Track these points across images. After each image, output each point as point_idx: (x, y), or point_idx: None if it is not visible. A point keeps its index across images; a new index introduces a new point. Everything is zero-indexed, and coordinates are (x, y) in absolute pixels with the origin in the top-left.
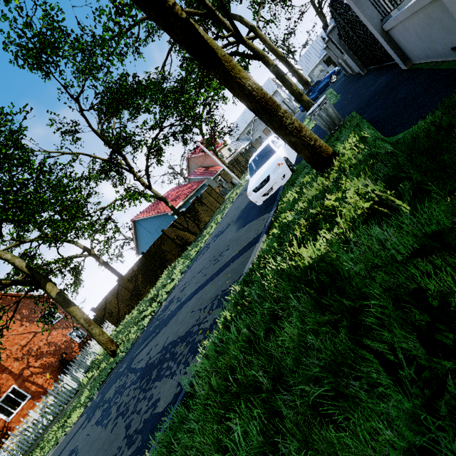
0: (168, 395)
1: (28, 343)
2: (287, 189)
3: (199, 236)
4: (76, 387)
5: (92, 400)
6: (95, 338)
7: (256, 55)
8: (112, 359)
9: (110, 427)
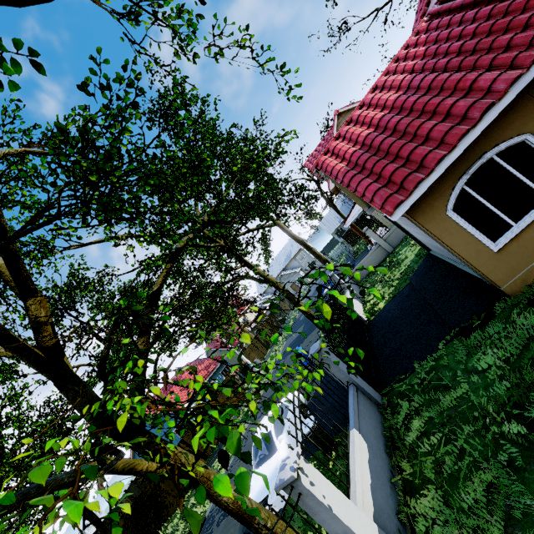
0: None
1: None
2: None
3: (209, 465)
4: None
5: None
6: None
7: (268, 281)
8: None
9: None
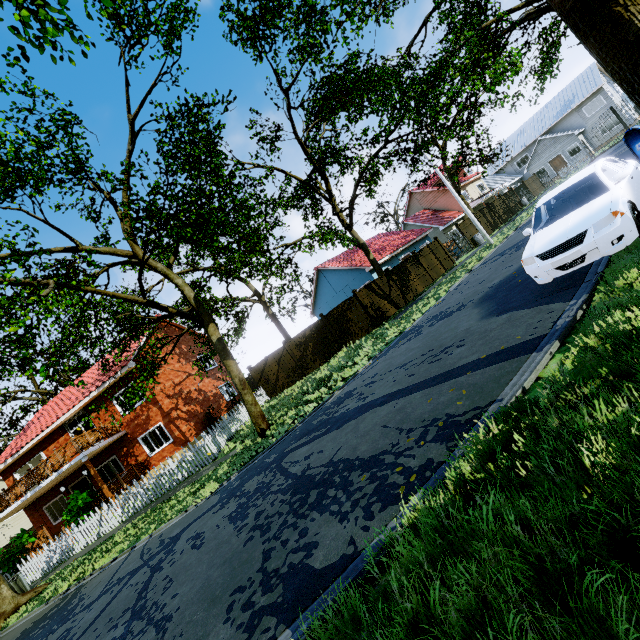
0: (332, 549)
1: (181, 382)
2: (623, 264)
3: (402, 311)
4: (215, 454)
5: (229, 479)
6: (246, 407)
7: None
8: (260, 439)
9: (244, 538)
